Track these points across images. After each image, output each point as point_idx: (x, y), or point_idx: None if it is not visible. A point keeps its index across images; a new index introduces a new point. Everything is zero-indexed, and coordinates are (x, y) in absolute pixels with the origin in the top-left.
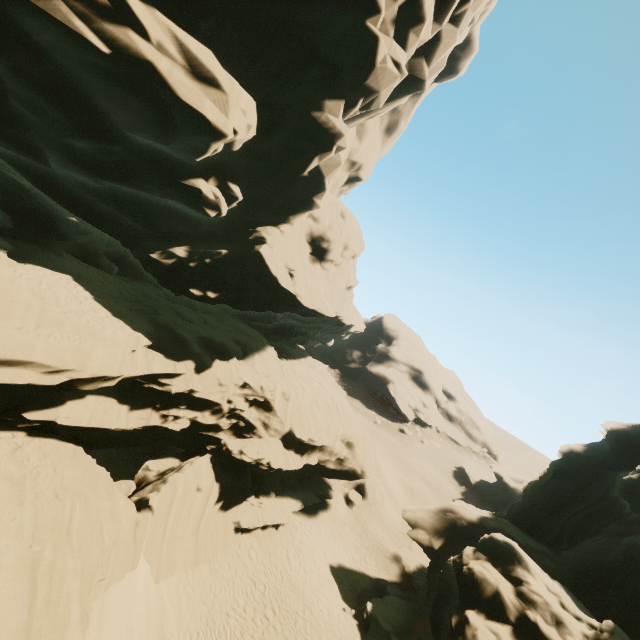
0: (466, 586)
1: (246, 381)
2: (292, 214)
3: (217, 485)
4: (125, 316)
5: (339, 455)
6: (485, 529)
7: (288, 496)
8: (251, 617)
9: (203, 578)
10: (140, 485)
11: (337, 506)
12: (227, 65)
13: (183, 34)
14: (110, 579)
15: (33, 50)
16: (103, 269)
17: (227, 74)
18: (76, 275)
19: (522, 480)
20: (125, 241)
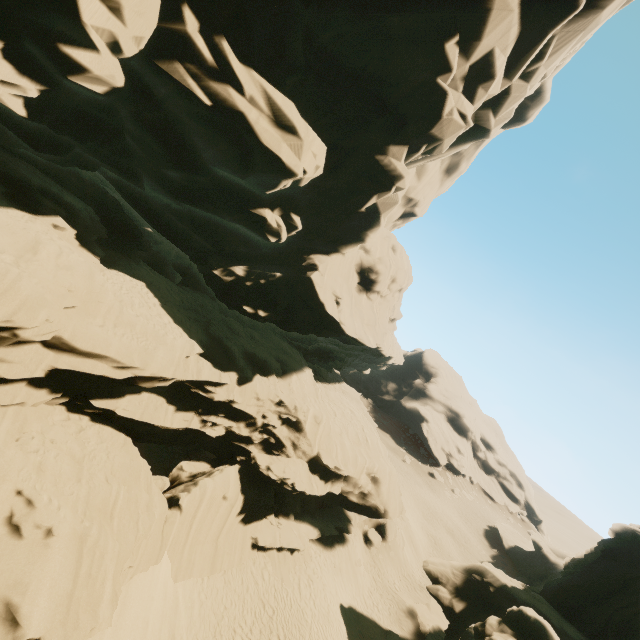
0: None
1: (282, 399)
2: (345, 245)
3: (242, 497)
4: (184, 324)
5: (363, 489)
6: (515, 601)
7: (307, 522)
8: (256, 639)
9: (216, 588)
10: (173, 483)
11: (355, 542)
12: (304, 113)
13: (272, 89)
14: (137, 568)
15: (151, 100)
16: (167, 276)
17: (304, 122)
18: (149, 283)
19: (565, 555)
20: (193, 256)
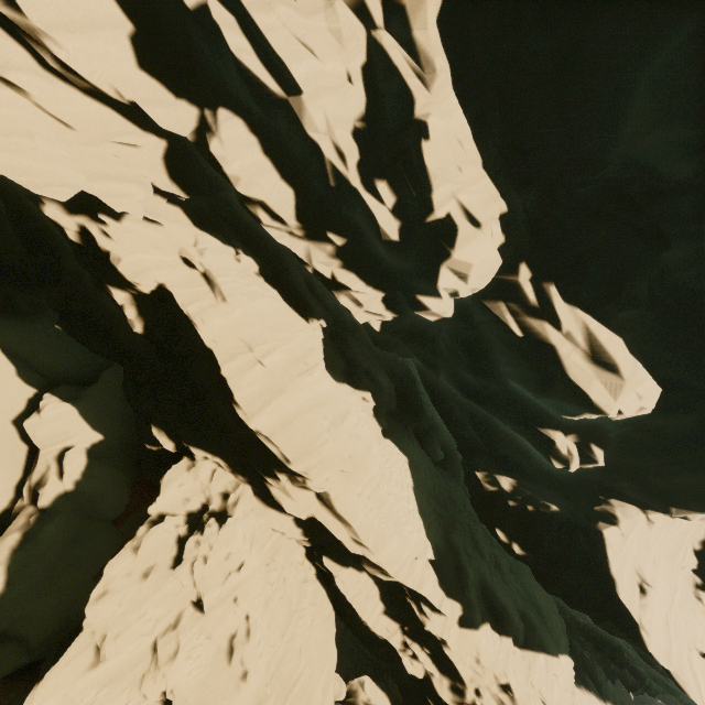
0: None
1: (511, 683)
2: (676, 505)
3: None
4: (427, 516)
5: None
6: None
7: None
8: None
9: None
10: (348, 696)
11: None
12: (638, 343)
13: (596, 326)
14: None
15: (469, 323)
16: (432, 444)
17: (632, 359)
18: (411, 459)
19: None
20: (461, 447)
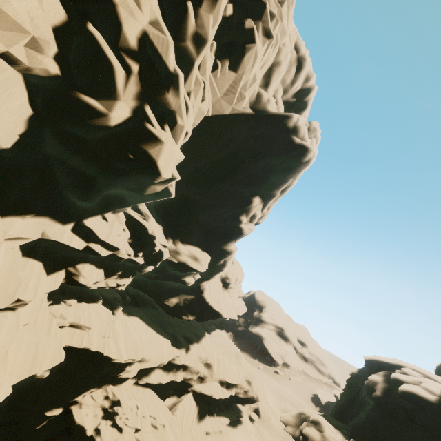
0: (304, 437)
1: (203, 354)
2: (215, 274)
3: (196, 407)
4: (159, 331)
5: (245, 389)
6: None
7: (222, 415)
8: None
9: None
10: None
11: (246, 422)
12: (198, 241)
13: (193, 248)
14: None
15: None
16: None
17: (203, 252)
18: (138, 315)
19: None
20: (151, 295)
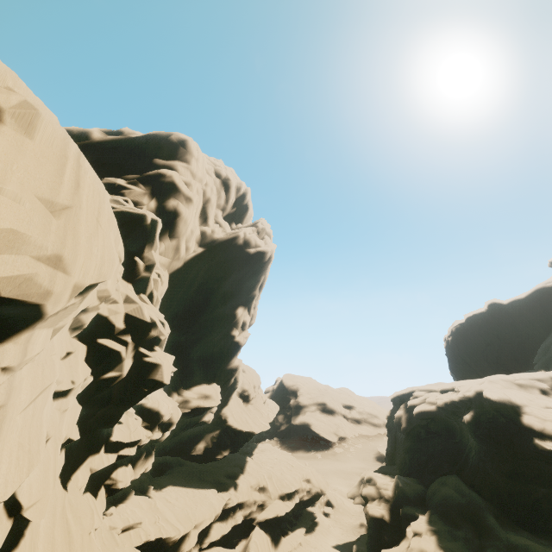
0: (364, 498)
1: (252, 481)
2: (231, 395)
3: (268, 536)
4: (200, 486)
5: (306, 489)
6: None
7: (296, 529)
8: None
9: None
10: None
11: (322, 520)
12: (201, 375)
13: (199, 388)
14: None
15: None
16: None
17: (210, 386)
18: (170, 483)
19: None
20: (174, 454)
